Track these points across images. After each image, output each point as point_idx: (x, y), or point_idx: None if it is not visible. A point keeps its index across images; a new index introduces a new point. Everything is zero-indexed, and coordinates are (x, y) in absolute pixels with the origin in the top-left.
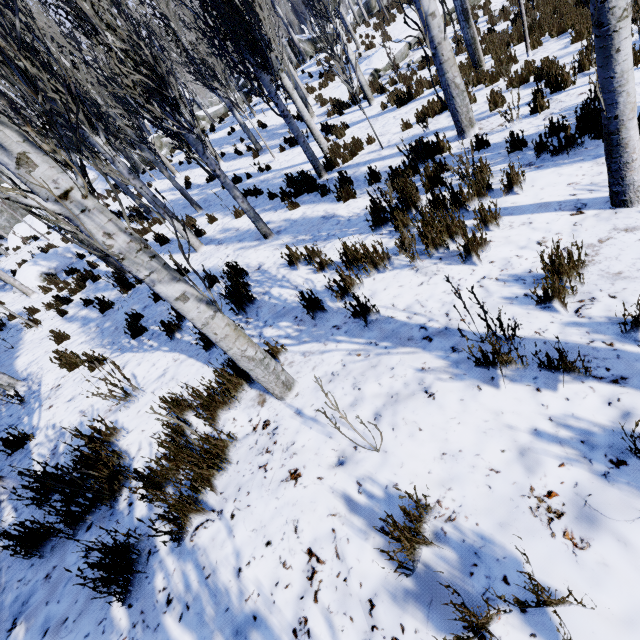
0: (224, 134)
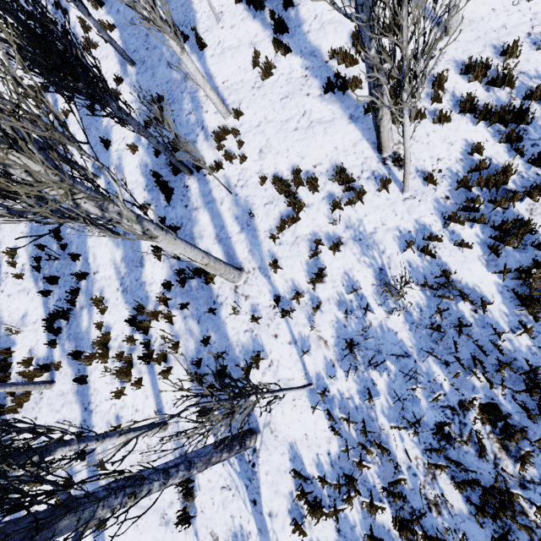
0: None
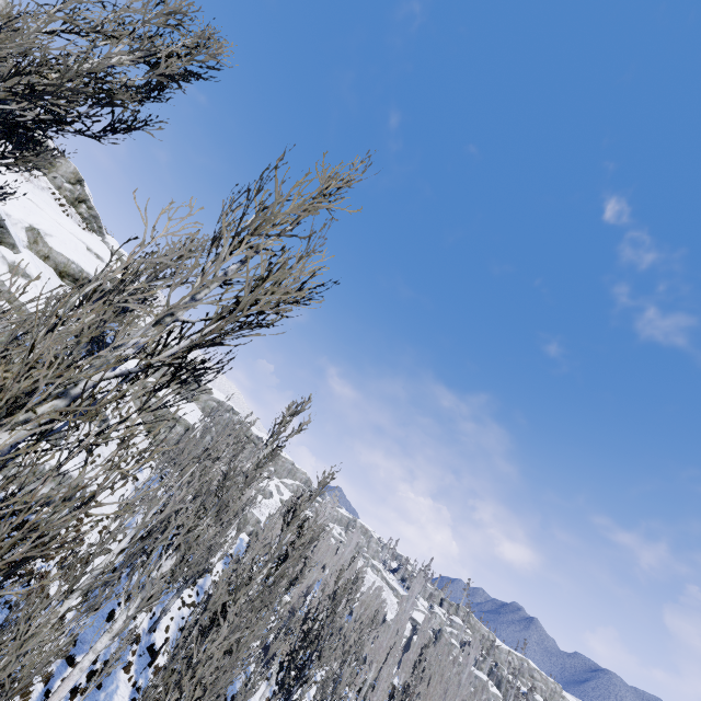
0: None
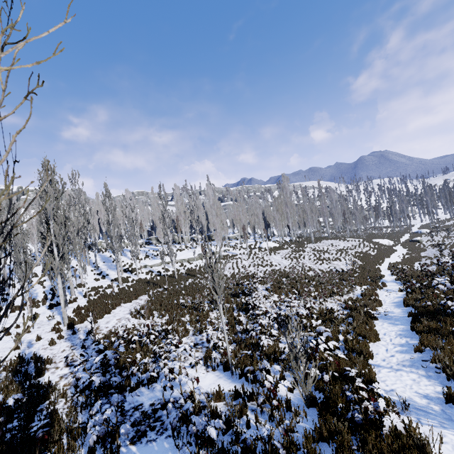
0: (109, 255)
